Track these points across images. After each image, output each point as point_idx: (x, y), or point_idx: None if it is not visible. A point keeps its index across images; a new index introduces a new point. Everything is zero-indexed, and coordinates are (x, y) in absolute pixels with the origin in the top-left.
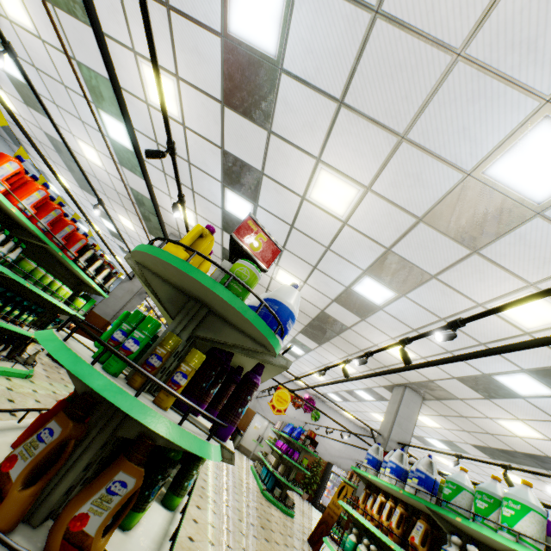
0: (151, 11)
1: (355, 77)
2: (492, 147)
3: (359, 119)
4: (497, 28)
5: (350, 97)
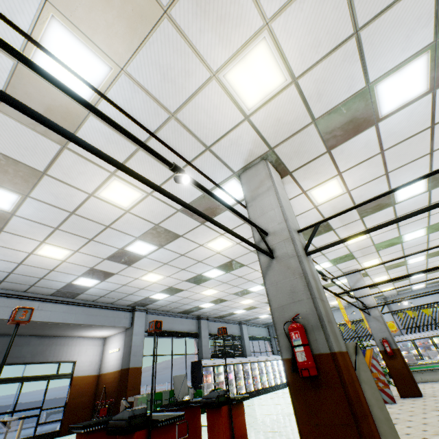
0: (432, 243)
1: (417, 219)
2: (414, 197)
3: (431, 211)
4: (386, 219)
5: (424, 216)
